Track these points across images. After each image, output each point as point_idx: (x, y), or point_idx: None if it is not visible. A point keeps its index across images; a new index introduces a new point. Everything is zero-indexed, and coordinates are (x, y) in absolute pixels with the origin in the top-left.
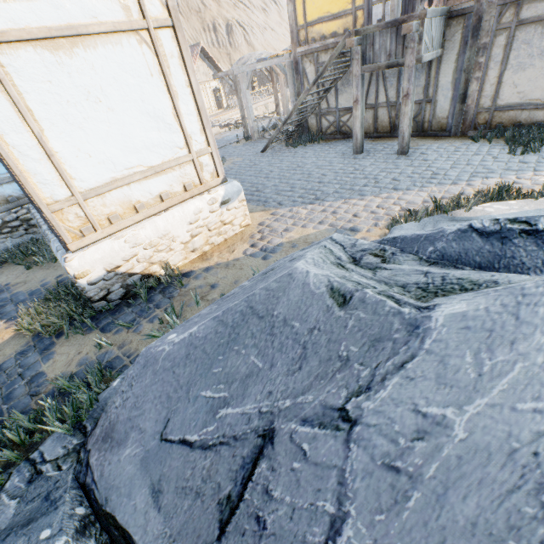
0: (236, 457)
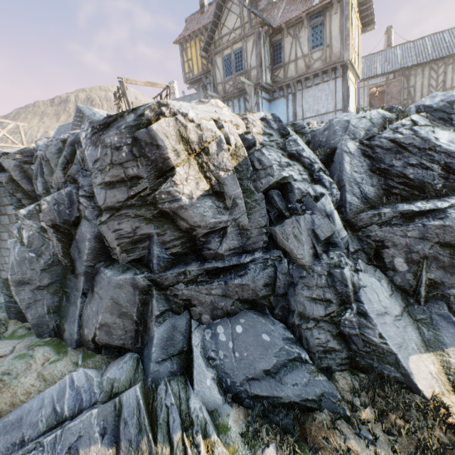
0: None
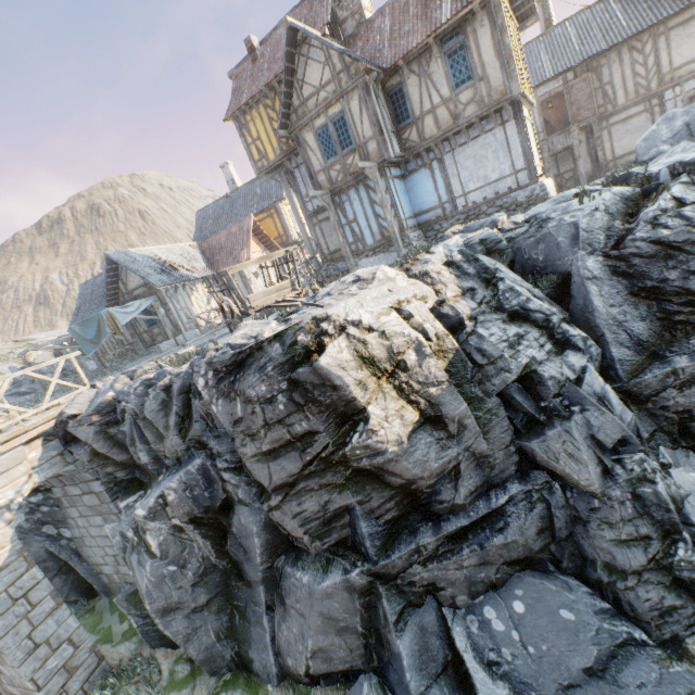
0: (684, 131)
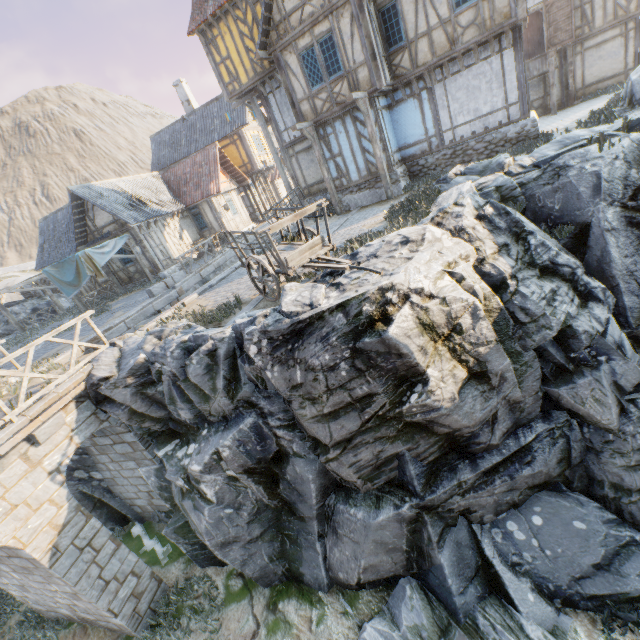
0: None
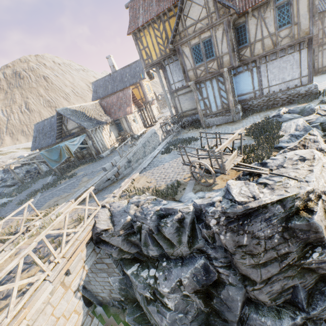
0: None
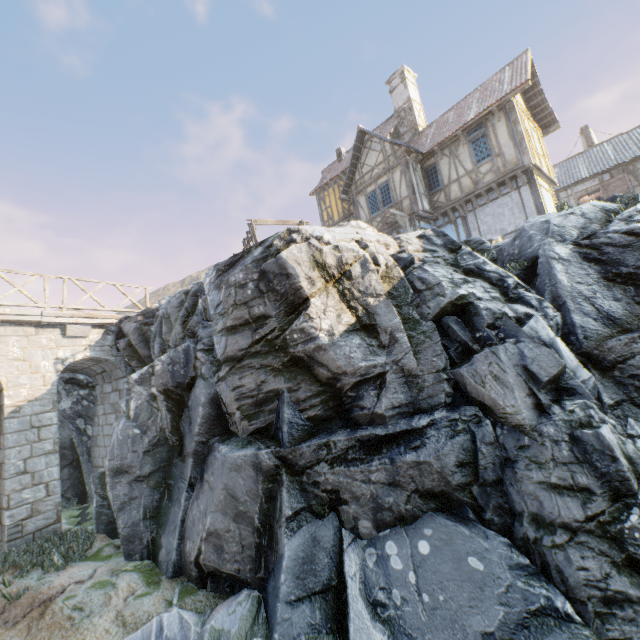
0: None
